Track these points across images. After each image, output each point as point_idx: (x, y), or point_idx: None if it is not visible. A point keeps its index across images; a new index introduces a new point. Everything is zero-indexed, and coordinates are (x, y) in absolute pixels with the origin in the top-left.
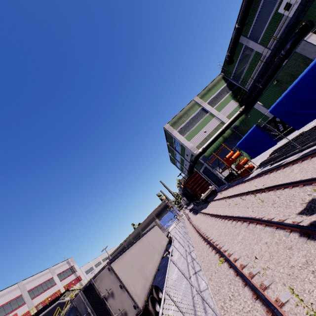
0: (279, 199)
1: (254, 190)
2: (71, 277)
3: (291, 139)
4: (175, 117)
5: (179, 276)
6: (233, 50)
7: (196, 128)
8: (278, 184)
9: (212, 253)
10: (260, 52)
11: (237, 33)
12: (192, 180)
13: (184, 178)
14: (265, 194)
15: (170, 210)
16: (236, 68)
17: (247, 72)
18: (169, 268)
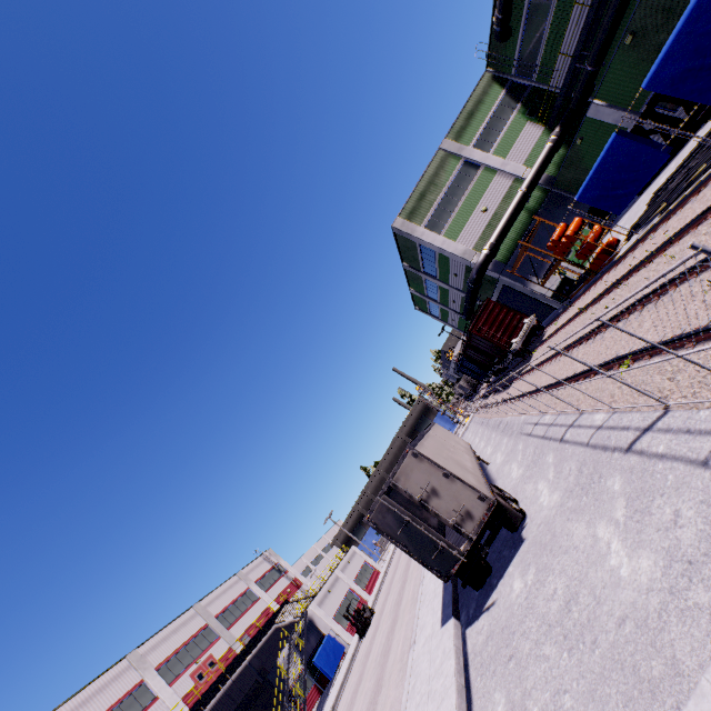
0: (708, 234)
1: (643, 260)
2: (281, 583)
3: (693, 150)
4: (410, 200)
5: (529, 464)
6: (508, 2)
7: (462, 209)
8: (698, 214)
9: (594, 381)
10: None
11: None
12: (484, 319)
13: (454, 335)
14: (673, 249)
15: (439, 411)
16: (521, 45)
17: (549, 47)
18: (495, 477)
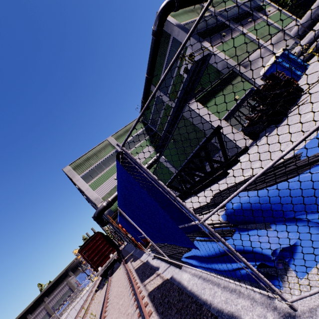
0: None
1: None
2: None
3: None
4: (80, 158)
5: None
6: (146, 97)
7: (105, 174)
8: None
9: None
10: (170, 105)
11: (147, 82)
12: (91, 245)
13: None
14: None
15: (82, 269)
16: (153, 114)
17: (162, 121)
18: None
